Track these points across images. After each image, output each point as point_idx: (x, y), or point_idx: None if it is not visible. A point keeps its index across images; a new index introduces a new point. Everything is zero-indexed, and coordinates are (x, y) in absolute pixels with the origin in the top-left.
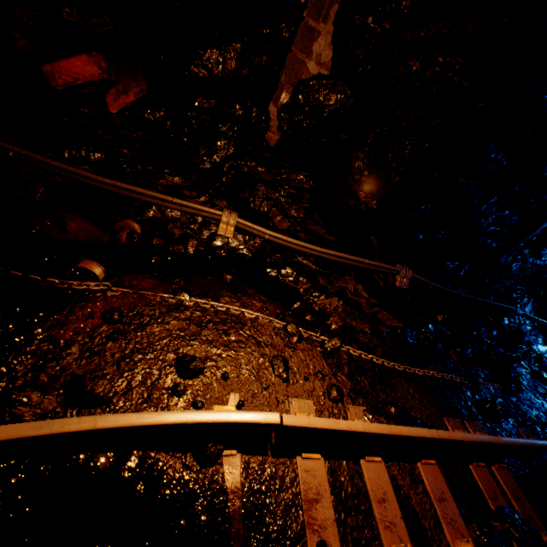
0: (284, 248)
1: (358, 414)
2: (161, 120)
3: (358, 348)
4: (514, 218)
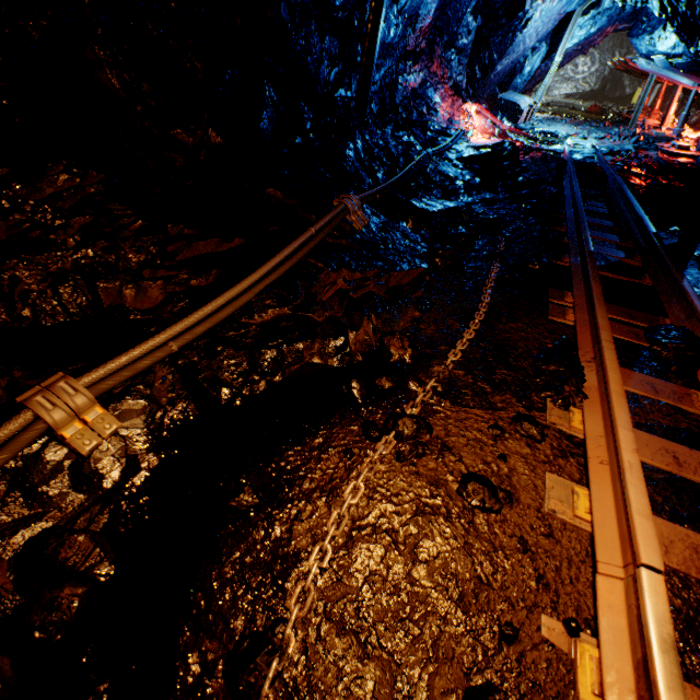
0: (216, 331)
1: (559, 414)
2: None
3: (446, 345)
4: (335, 44)
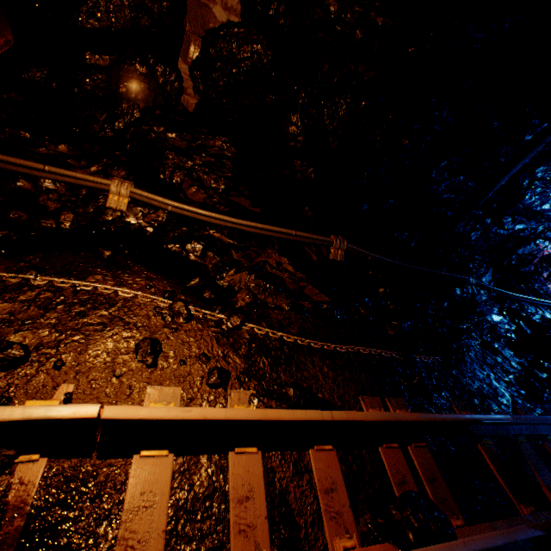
0: (193, 221)
1: (243, 399)
2: (44, 80)
3: (268, 326)
4: (470, 184)
